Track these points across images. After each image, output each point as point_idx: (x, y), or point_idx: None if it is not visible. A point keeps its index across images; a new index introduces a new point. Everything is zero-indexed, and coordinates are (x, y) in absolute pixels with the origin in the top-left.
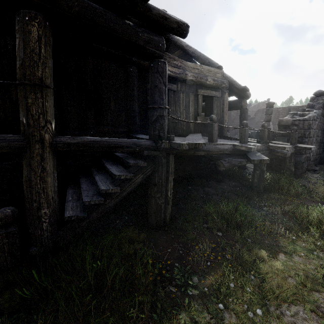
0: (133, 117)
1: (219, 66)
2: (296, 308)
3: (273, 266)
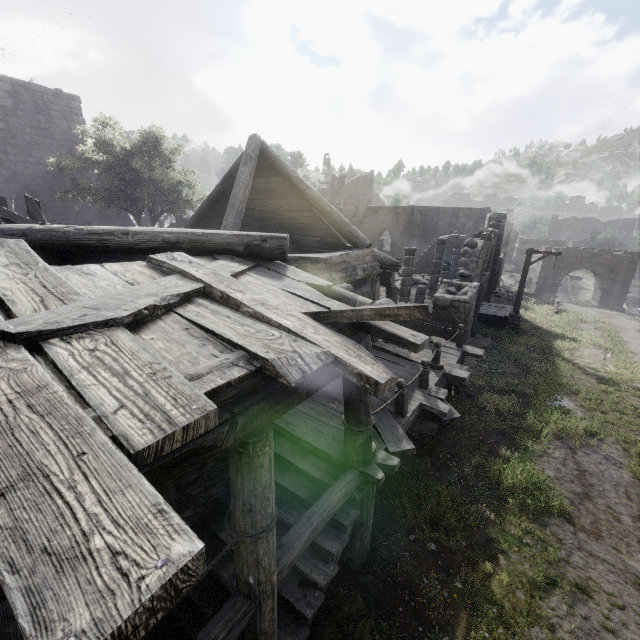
0: None
1: (368, 244)
2: (537, 632)
3: (501, 579)
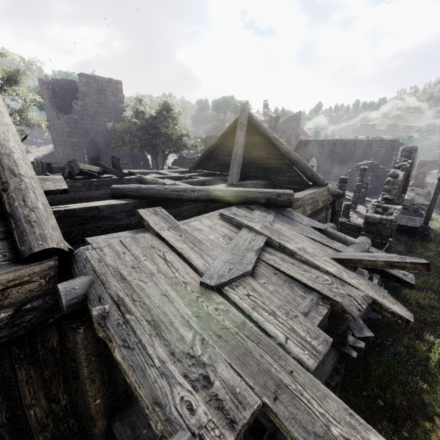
0: None
1: (326, 183)
2: None
3: (439, 435)
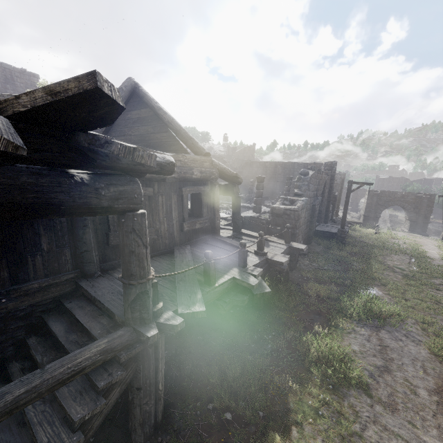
0: (86, 253)
1: (206, 152)
2: None
3: None
